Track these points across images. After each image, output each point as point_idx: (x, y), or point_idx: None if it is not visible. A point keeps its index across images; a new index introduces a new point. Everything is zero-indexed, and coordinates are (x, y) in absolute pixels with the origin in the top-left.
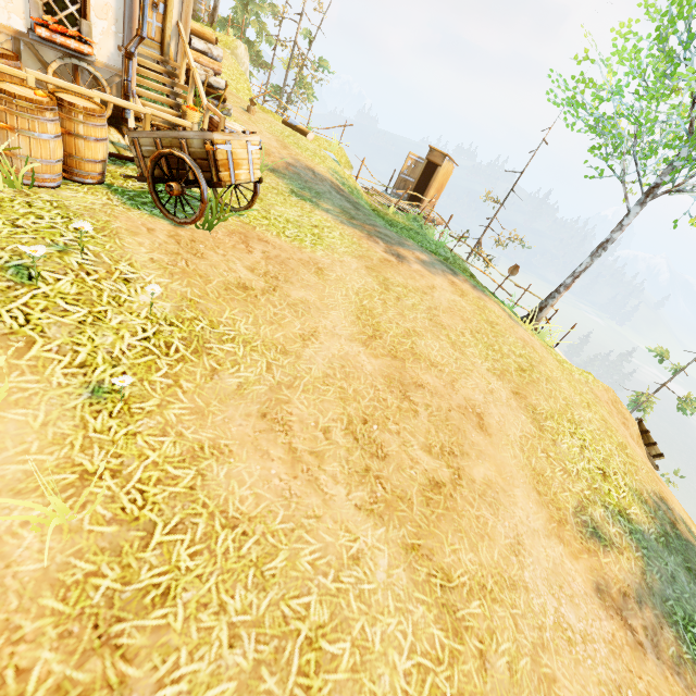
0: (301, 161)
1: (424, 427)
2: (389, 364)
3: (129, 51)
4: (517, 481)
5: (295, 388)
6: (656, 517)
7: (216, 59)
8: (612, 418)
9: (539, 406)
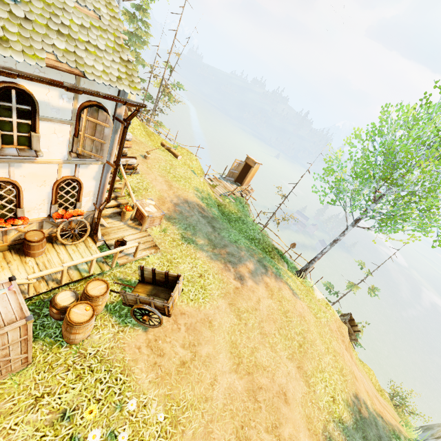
0: (180, 196)
1: (264, 416)
2: (247, 380)
3: (102, 209)
4: (300, 428)
5: (213, 421)
6: (353, 412)
7: (128, 139)
8: (338, 342)
9: (308, 370)
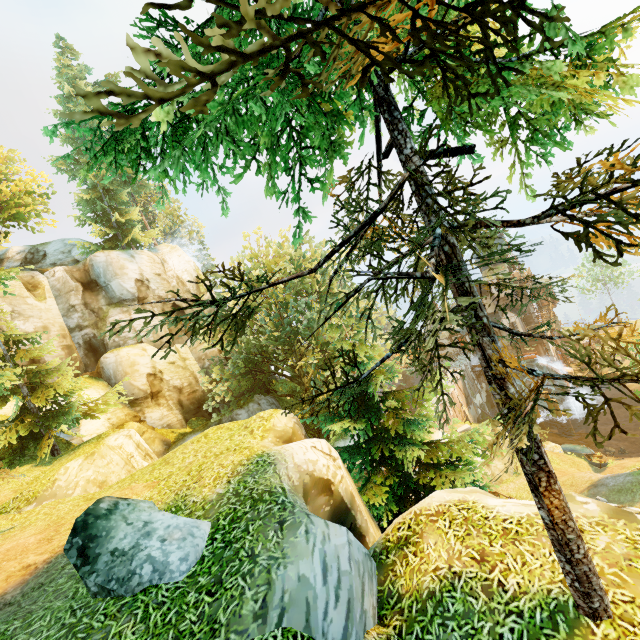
0: None
1: None
2: None
3: None
4: None
5: None
6: None
7: None
8: None
9: None
